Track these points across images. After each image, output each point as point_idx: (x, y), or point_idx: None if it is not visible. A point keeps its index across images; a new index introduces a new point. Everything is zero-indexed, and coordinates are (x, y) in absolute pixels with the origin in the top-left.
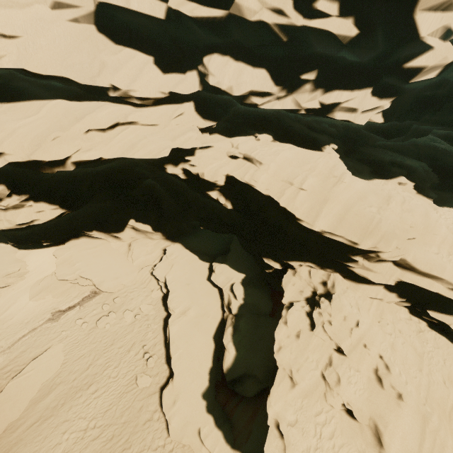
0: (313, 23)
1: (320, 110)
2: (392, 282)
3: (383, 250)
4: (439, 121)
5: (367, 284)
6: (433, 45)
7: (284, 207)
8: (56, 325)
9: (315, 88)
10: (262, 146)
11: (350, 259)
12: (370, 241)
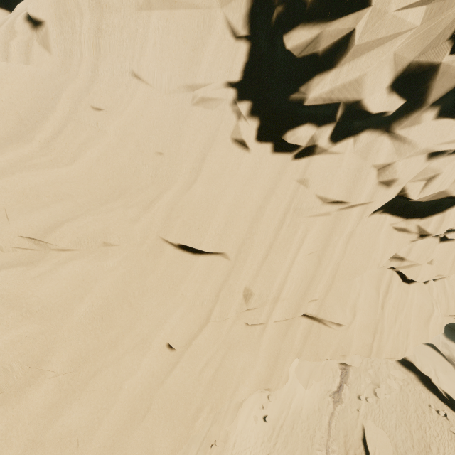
0: None
1: None
2: None
3: None
4: None
5: None
6: None
7: None
8: (345, 405)
9: None
10: None
11: None
12: None
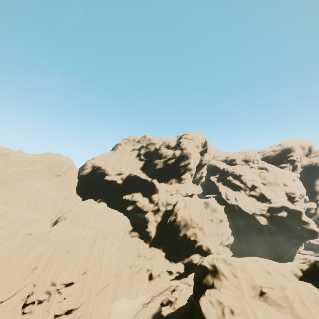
0: None
1: None
2: None
3: None
4: None
5: None
6: None
7: None
8: None
9: None
10: None
11: None
12: None
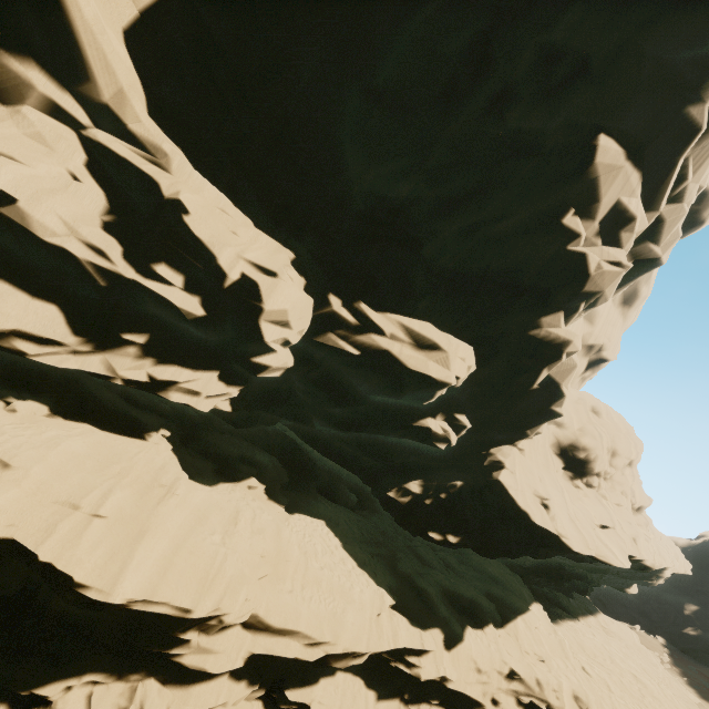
0: (150, 284)
1: (149, 384)
2: (241, 661)
3: (229, 611)
4: (286, 413)
5: (203, 681)
6: (276, 349)
7: (48, 562)
8: None
9: (144, 354)
10: (21, 426)
11: (178, 640)
12: (211, 598)
